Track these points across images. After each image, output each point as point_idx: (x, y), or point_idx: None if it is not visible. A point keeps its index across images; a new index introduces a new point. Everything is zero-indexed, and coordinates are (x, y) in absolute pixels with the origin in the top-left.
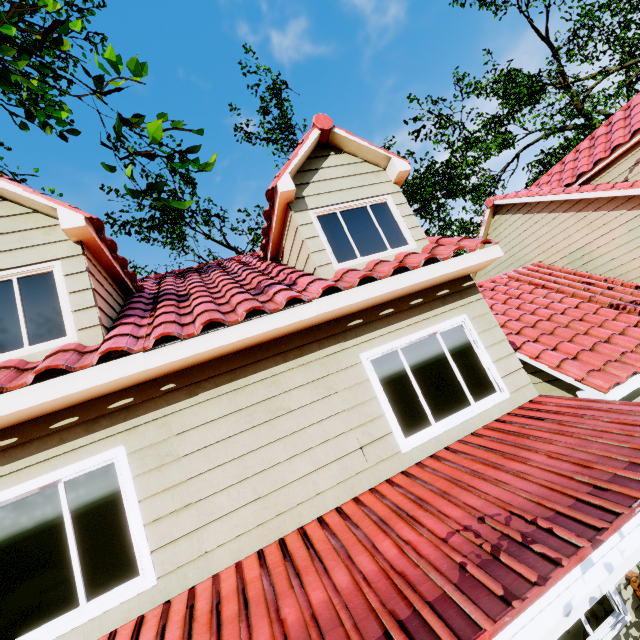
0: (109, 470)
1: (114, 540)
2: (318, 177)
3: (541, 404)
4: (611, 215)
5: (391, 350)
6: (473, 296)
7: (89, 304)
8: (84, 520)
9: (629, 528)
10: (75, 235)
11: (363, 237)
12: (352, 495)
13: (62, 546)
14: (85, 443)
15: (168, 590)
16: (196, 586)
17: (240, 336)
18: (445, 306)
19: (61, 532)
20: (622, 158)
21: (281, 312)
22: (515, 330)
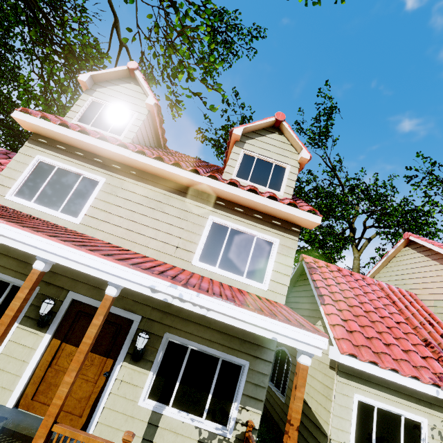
0: (96, 183)
1: (80, 203)
2: (260, 138)
3: (276, 303)
4: None
5: (226, 225)
6: (292, 236)
7: (134, 131)
8: (79, 191)
9: (204, 297)
10: (148, 107)
11: (259, 175)
12: (157, 258)
13: (68, 193)
14: (97, 170)
15: (79, 229)
16: (87, 235)
17: (165, 168)
18: (271, 228)
19: (71, 189)
20: None
21: (187, 171)
22: (336, 298)
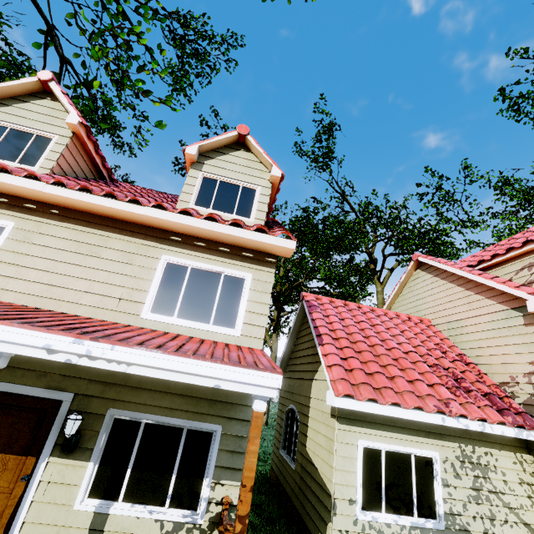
0: (2, 230)
1: None
2: (222, 158)
3: (249, 349)
4: (486, 302)
5: (185, 264)
6: (267, 268)
7: (54, 159)
8: None
9: (121, 349)
10: (72, 128)
11: (223, 200)
12: (94, 317)
13: None
14: (2, 212)
15: None
16: None
17: (94, 201)
18: (242, 262)
19: None
20: (514, 260)
21: (125, 203)
22: (337, 336)
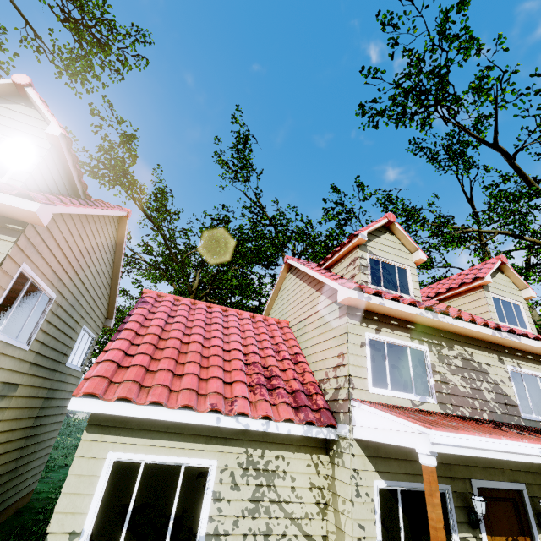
0: None
1: None
2: None
3: None
4: (321, 298)
5: None
6: (5, 236)
7: None
8: None
9: None
10: None
11: None
12: None
13: None
14: None
15: None
16: None
17: None
18: None
19: None
20: (347, 256)
21: None
22: (146, 332)
